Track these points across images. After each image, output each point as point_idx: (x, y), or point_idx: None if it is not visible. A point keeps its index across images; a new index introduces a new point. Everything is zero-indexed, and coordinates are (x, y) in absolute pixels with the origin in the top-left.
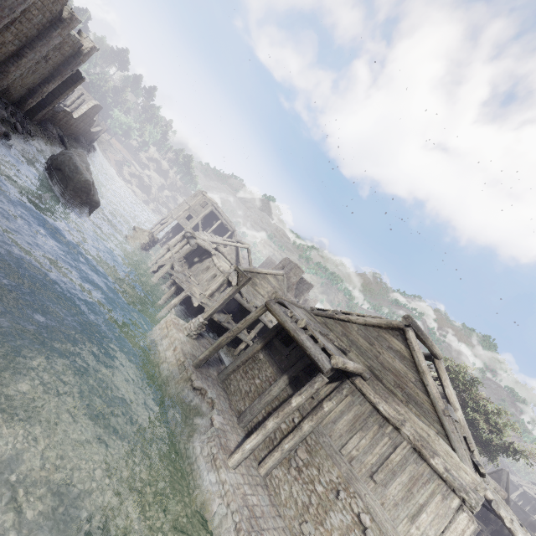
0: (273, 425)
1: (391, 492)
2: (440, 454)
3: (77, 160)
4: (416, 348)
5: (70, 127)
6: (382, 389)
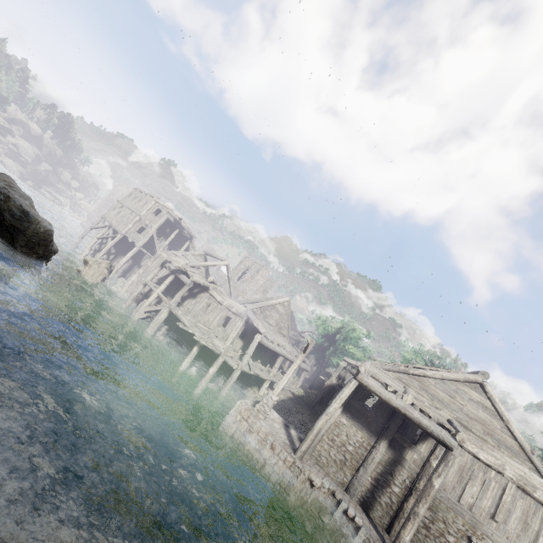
0: (424, 511)
1: (511, 526)
2: (538, 487)
3: (19, 199)
4: (497, 400)
5: None
6: (475, 439)
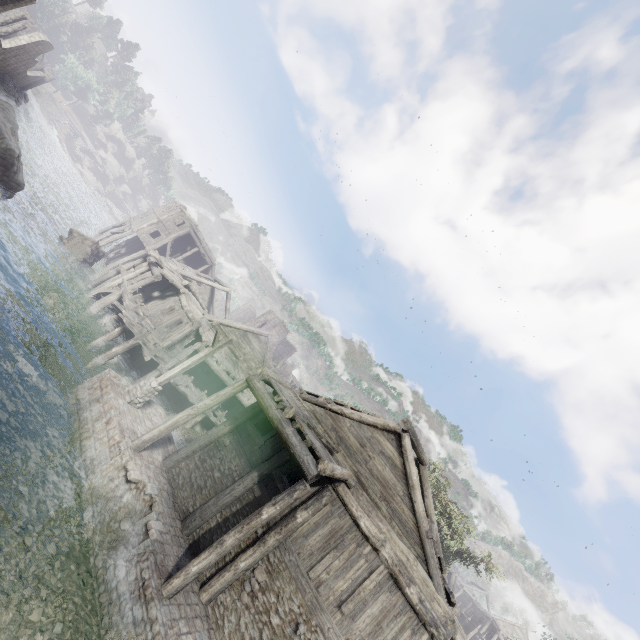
0: (233, 541)
1: (359, 625)
2: (416, 582)
3: None
4: (410, 458)
5: None
6: (366, 501)
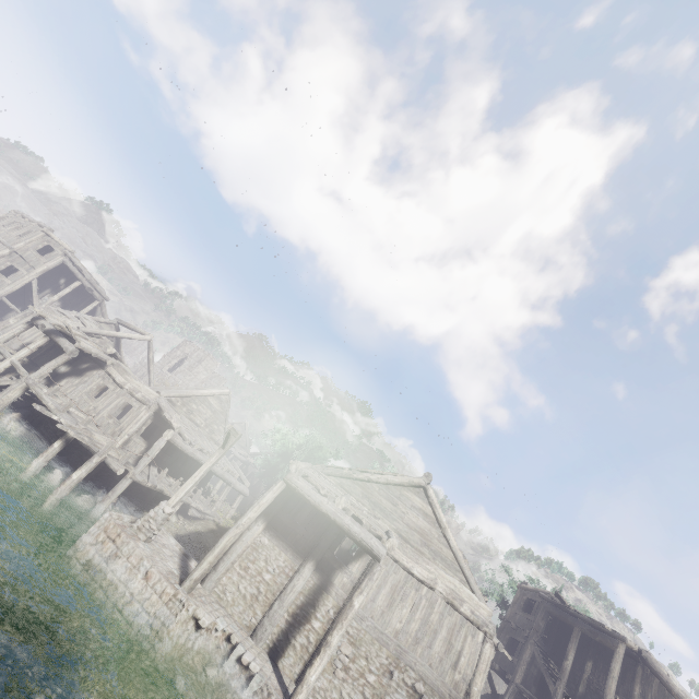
0: (338, 639)
1: (436, 650)
2: (465, 600)
3: None
4: (437, 505)
5: None
6: (412, 552)
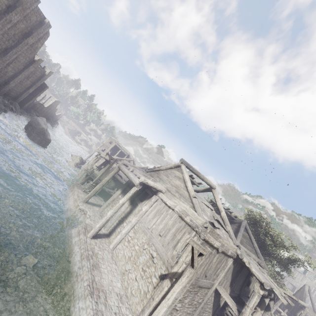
0: (110, 213)
1: (167, 238)
2: (189, 215)
3: (39, 119)
4: (184, 172)
5: (43, 112)
6: (170, 195)
